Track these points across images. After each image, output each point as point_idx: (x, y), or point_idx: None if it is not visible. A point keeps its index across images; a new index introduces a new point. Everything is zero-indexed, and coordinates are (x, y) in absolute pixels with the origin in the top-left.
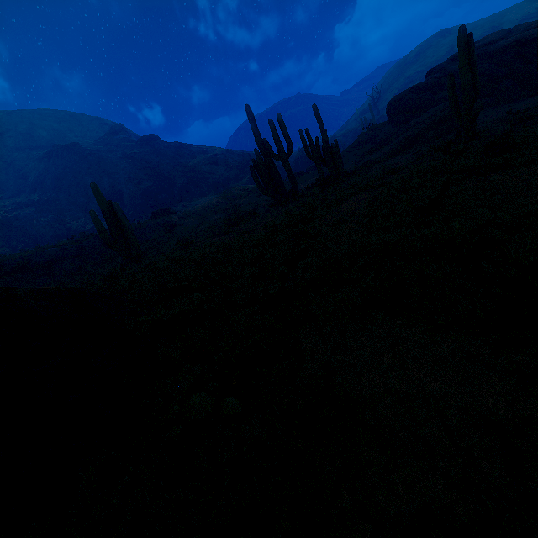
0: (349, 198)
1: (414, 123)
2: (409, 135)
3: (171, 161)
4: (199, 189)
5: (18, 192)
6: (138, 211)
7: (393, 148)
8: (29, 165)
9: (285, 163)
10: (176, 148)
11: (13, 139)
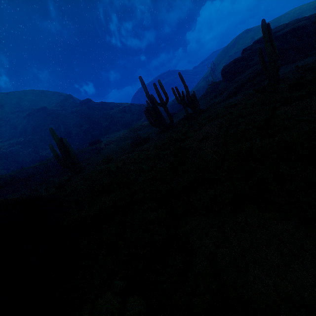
0: (206, 124)
1: (238, 79)
2: (237, 86)
3: (99, 113)
4: (116, 127)
5: (12, 137)
6: (81, 142)
7: (228, 94)
8: (18, 121)
9: (165, 107)
10: (101, 105)
11: (9, 108)
